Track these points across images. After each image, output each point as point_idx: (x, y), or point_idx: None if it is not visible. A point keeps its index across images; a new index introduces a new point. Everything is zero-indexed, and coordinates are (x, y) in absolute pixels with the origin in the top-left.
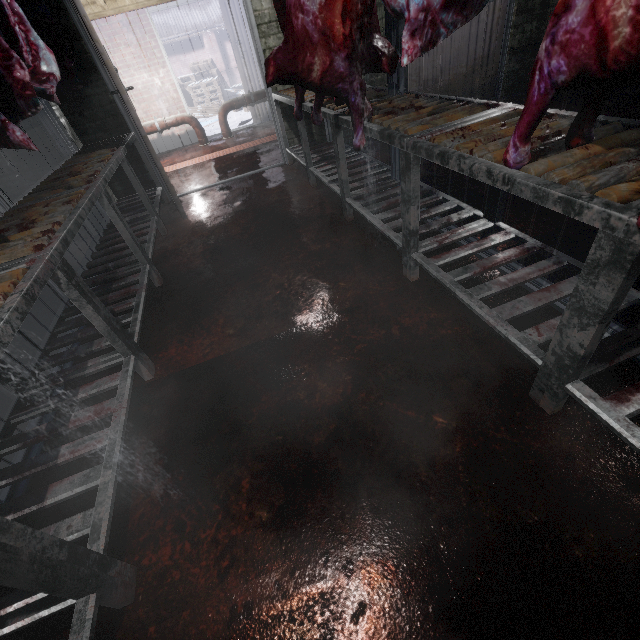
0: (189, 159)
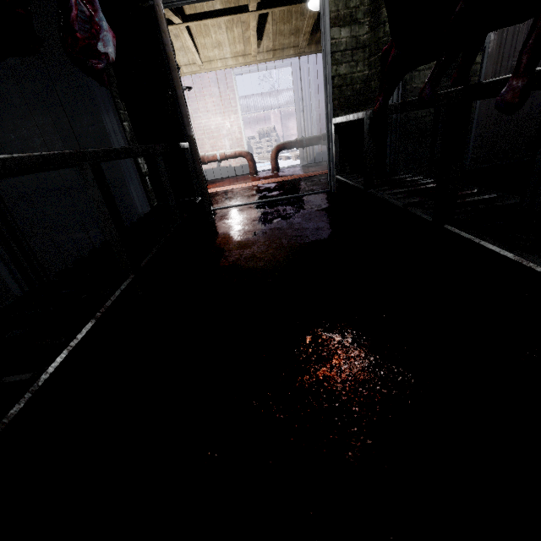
0: (237, 184)
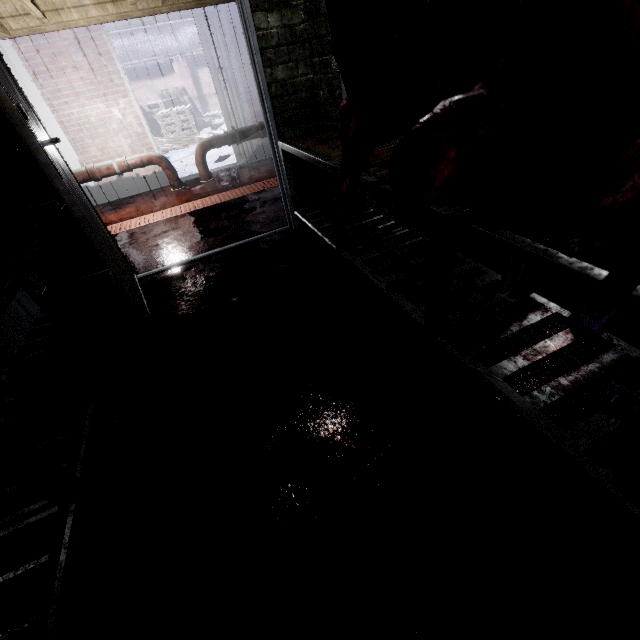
0: (158, 210)
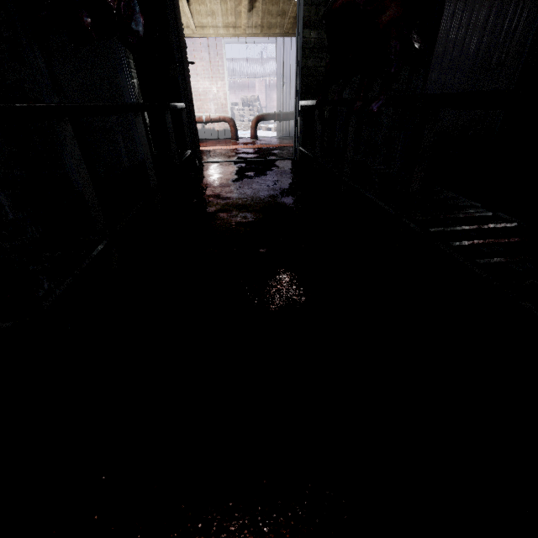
0: (219, 146)
